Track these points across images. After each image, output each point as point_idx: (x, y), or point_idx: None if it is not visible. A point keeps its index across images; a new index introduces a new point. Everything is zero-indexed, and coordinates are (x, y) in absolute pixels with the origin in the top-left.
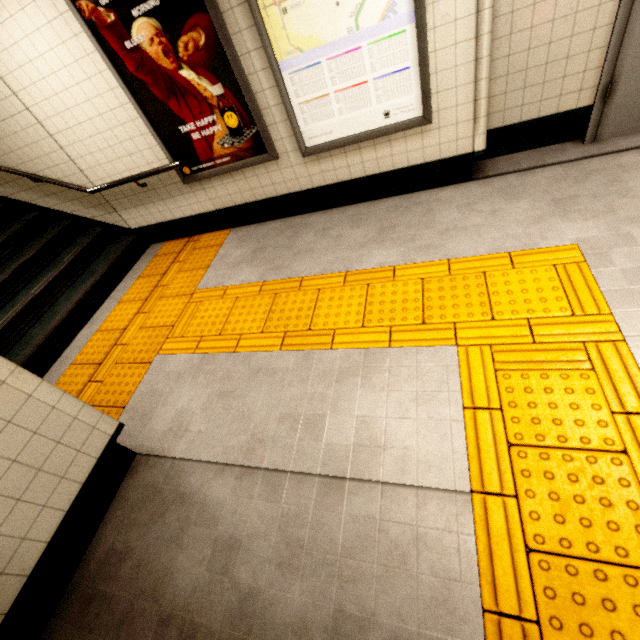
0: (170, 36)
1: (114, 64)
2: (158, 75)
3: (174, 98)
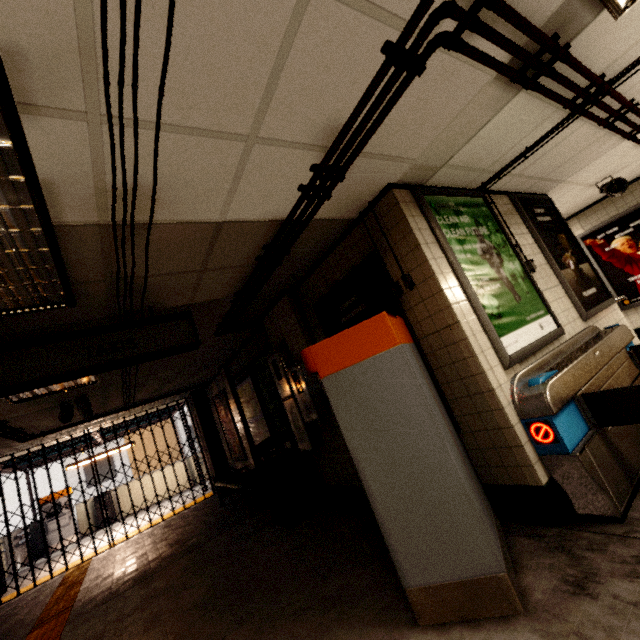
0: (635, 240)
1: (594, 259)
2: (621, 258)
3: (628, 265)
